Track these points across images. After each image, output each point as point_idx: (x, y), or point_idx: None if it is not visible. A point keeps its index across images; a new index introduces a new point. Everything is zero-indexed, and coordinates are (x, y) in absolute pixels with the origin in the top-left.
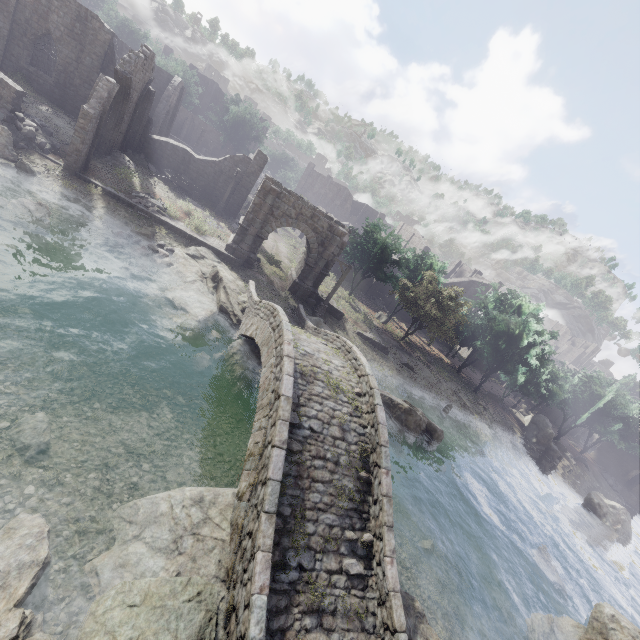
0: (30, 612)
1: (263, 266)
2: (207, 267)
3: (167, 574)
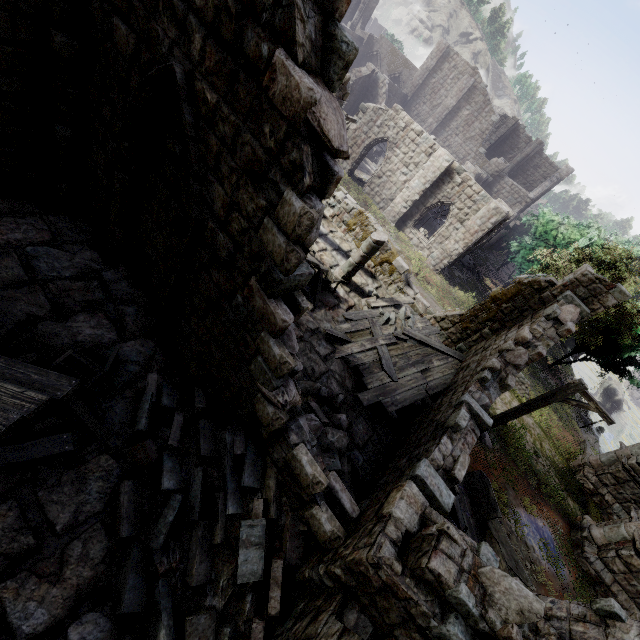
0: None
1: None
2: None
3: None
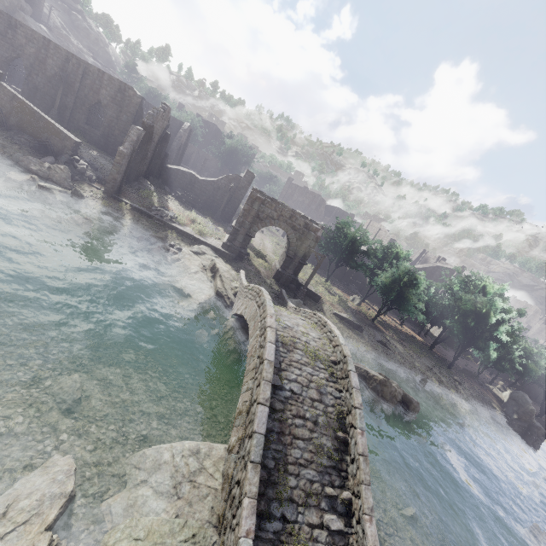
0: (57, 537)
1: (252, 259)
2: (207, 261)
3: (167, 516)
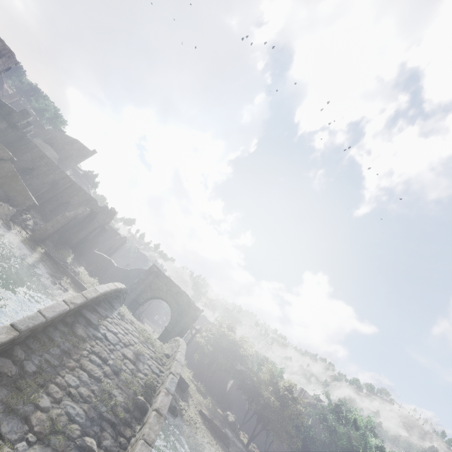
0: None
1: None
2: None
3: None
